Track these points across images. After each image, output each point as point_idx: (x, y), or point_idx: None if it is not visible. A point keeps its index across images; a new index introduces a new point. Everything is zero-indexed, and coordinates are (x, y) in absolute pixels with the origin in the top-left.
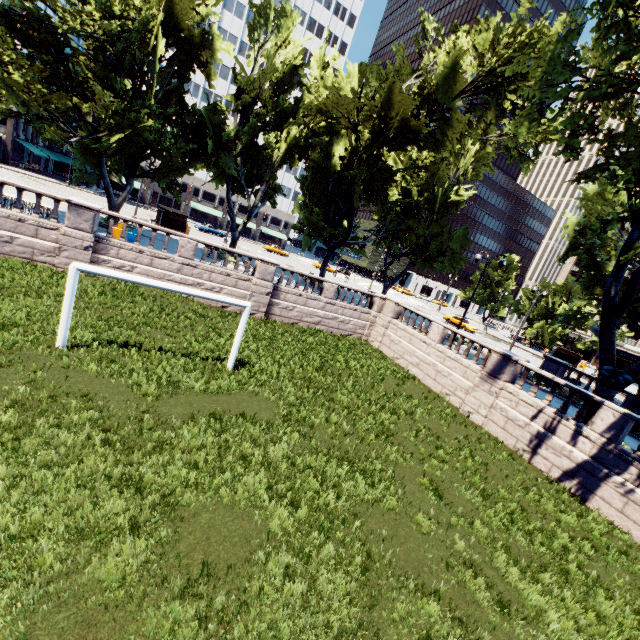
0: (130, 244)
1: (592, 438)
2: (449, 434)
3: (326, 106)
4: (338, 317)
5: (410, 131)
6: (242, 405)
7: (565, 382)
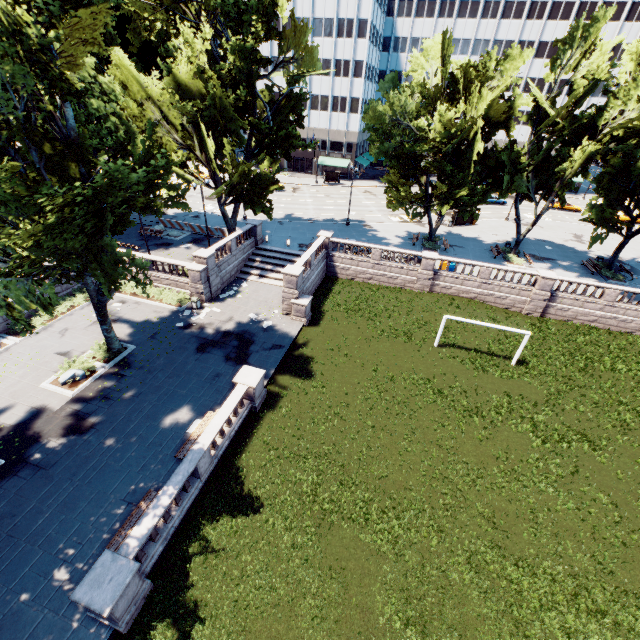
0: (451, 274)
1: None
2: None
3: (630, 126)
4: (618, 317)
5: None
6: (520, 389)
7: None
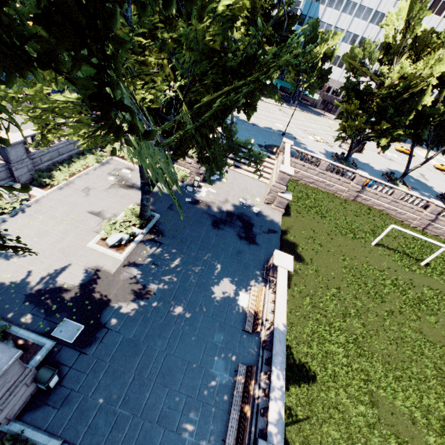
0: (373, 190)
1: None
2: None
3: None
4: None
5: None
6: (433, 284)
7: None
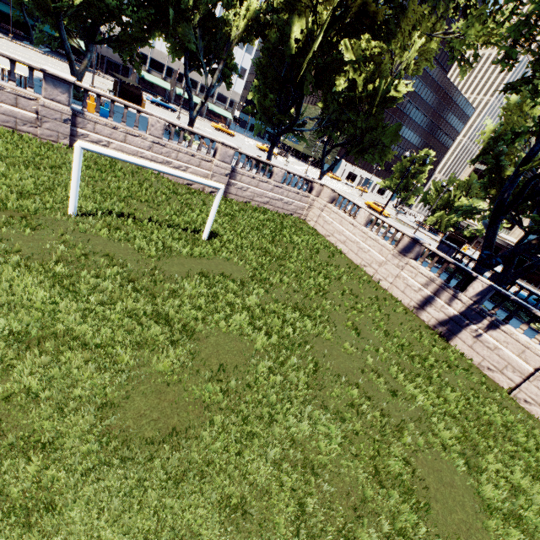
0: (104, 119)
1: (463, 301)
2: (364, 294)
3: None
4: (283, 199)
5: (367, 19)
6: (219, 267)
7: (454, 261)
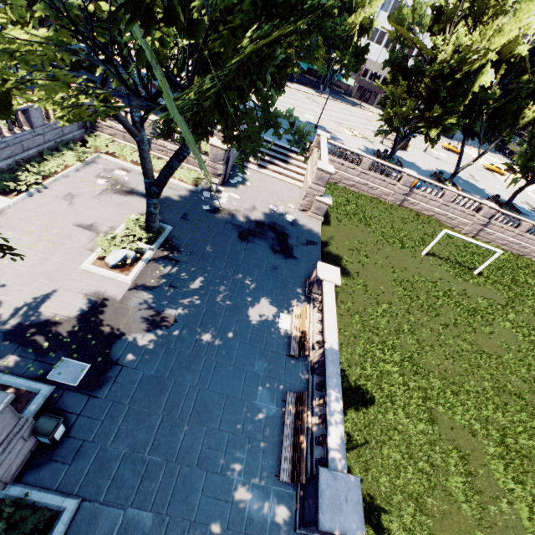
0: (421, 192)
1: None
2: None
3: None
4: (521, 244)
5: None
6: (487, 294)
7: None
